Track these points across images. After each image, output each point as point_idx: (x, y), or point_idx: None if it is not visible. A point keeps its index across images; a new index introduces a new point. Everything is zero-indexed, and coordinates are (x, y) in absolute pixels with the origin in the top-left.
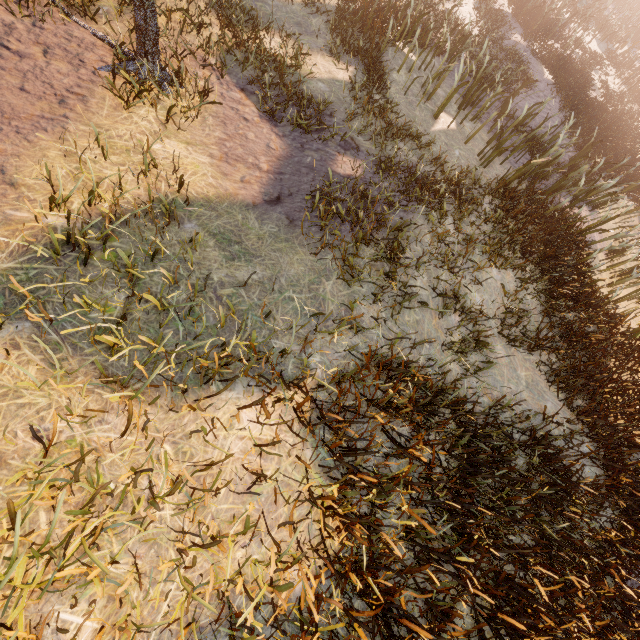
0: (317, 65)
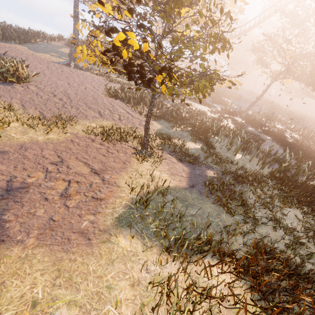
0: (189, 145)
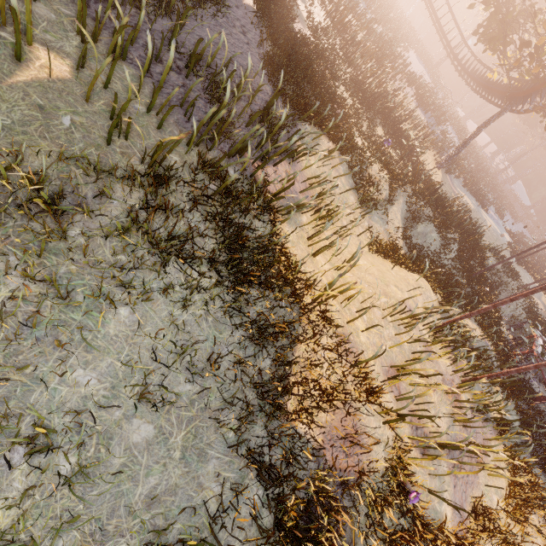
0: None
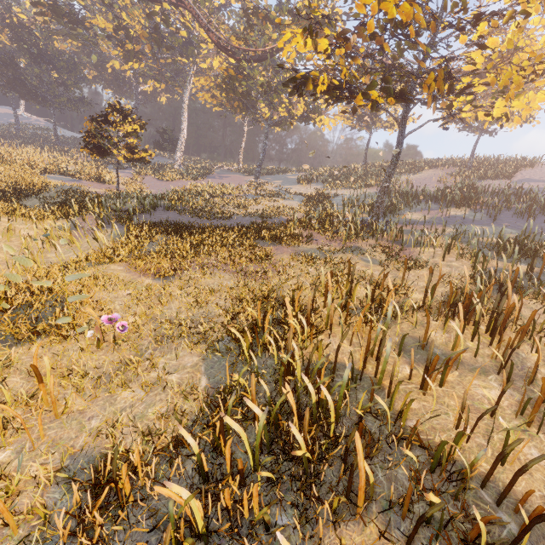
0: None
